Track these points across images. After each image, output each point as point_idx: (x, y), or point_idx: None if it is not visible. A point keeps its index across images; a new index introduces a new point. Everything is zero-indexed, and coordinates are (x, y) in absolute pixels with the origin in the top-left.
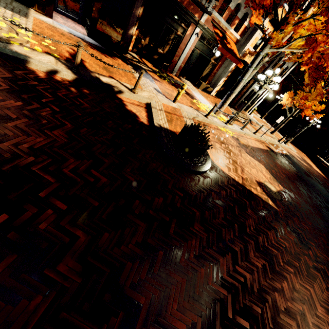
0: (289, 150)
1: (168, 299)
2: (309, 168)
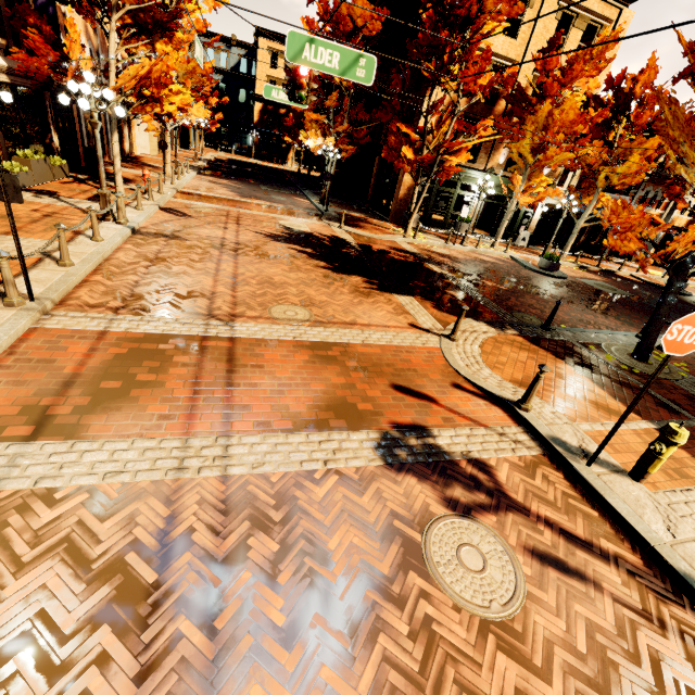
0: None
1: None
2: None
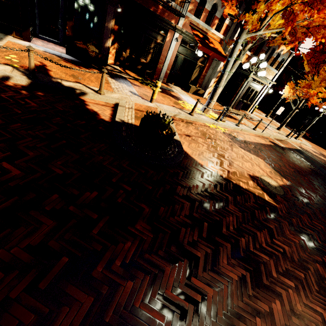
0: (302, 145)
1: None
2: None
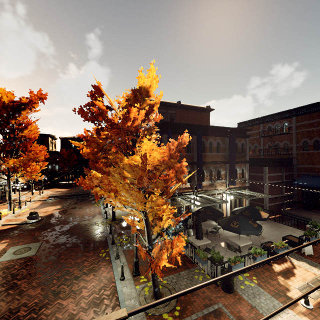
0: (48, 194)
1: (63, 223)
2: (61, 192)
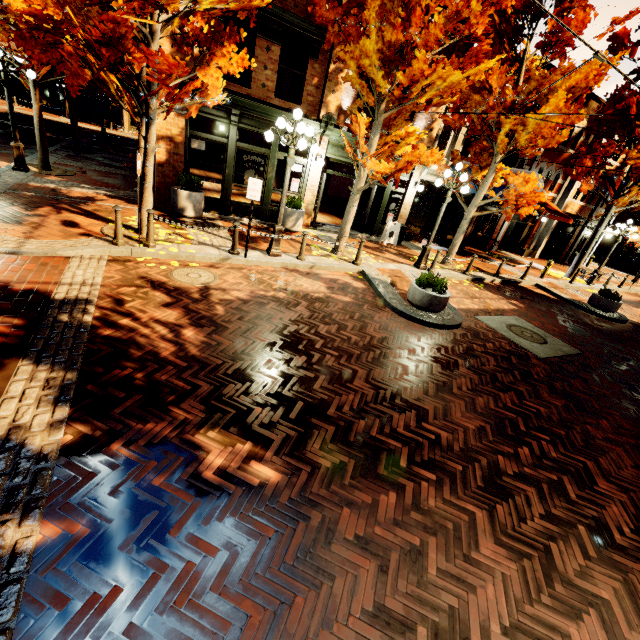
0: None
1: None
2: None
